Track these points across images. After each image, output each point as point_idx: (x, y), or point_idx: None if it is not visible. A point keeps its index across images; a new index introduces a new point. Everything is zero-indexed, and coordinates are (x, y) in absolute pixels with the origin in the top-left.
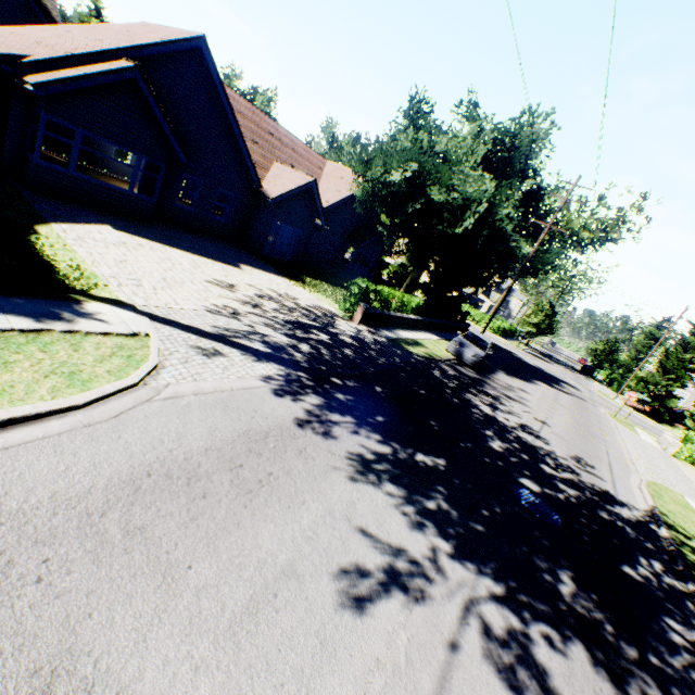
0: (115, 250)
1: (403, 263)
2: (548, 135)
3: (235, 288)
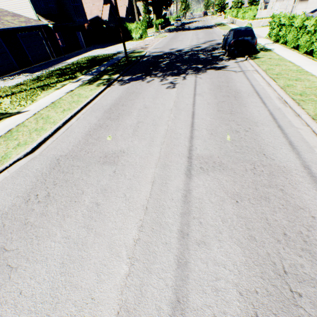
0: None
1: (145, 16)
2: None
3: None
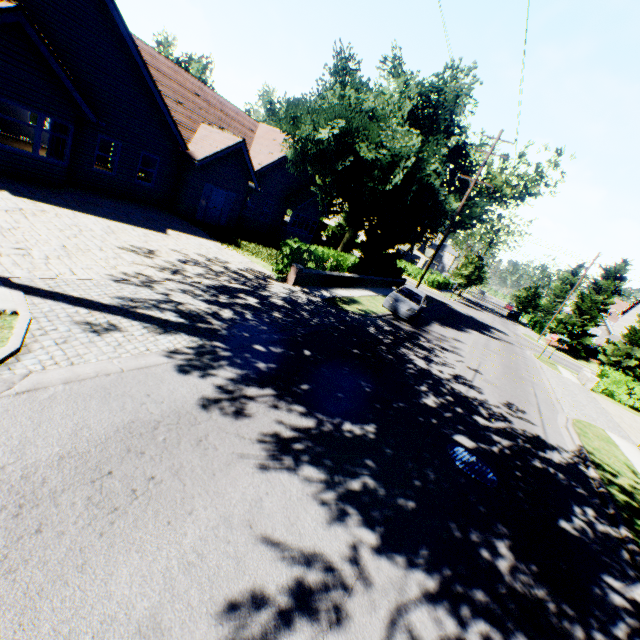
0: (5, 217)
1: (340, 223)
2: (471, 90)
3: (154, 254)
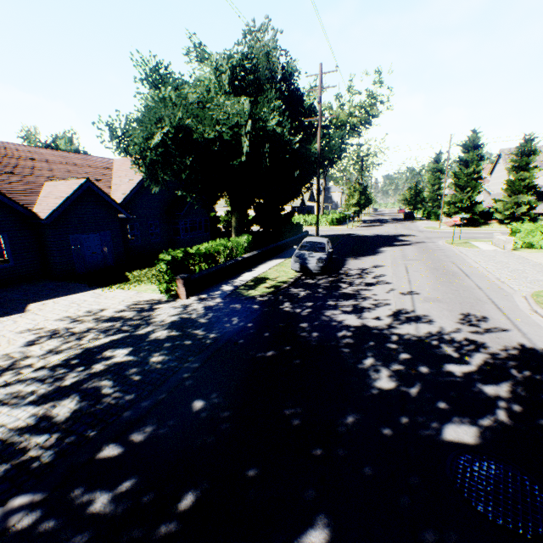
0: None
1: (229, 210)
2: (276, 42)
3: None
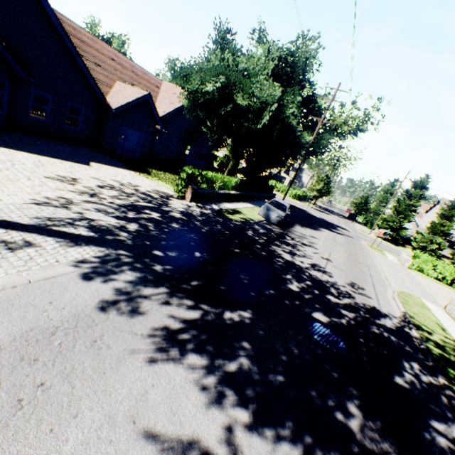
0: None
1: (227, 155)
2: (317, 53)
3: (76, 181)
